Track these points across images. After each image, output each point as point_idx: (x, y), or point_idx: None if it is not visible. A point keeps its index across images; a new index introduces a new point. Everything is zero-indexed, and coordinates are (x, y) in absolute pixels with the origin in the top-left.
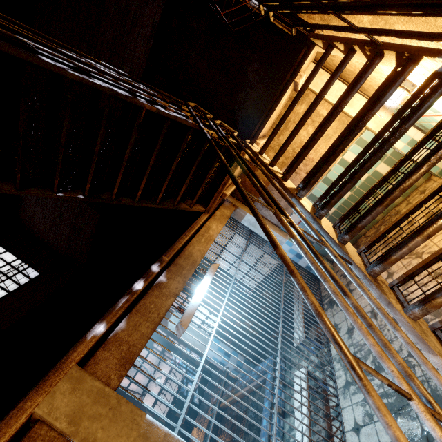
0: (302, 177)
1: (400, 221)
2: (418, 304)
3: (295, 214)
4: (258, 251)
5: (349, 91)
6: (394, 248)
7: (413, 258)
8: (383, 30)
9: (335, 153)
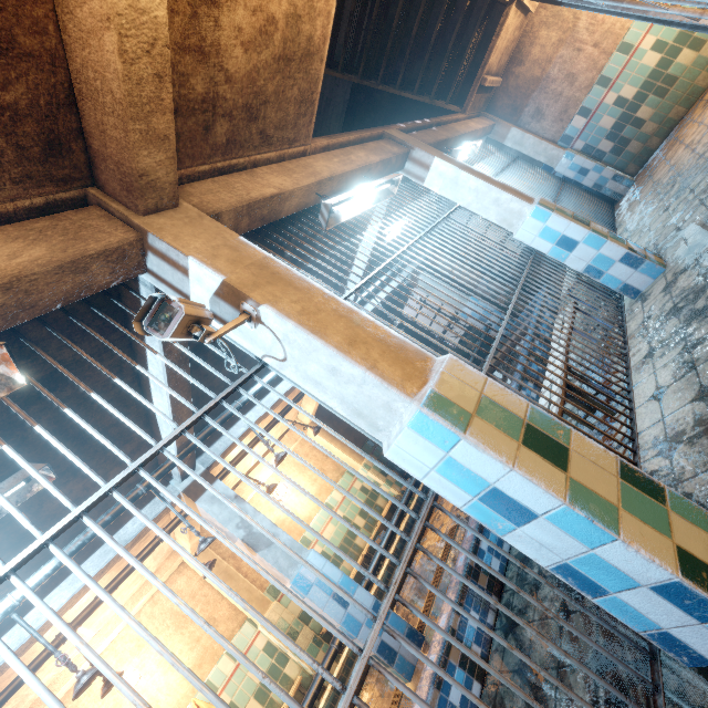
0: (587, 55)
1: None
2: None
3: (578, 116)
4: (526, 170)
5: None
6: None
7: None
8: None
9: None
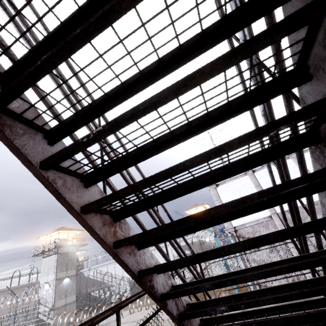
0: None
1: None
2: None
3: None
4: None
5: None
6: None
7: None
8: None
9: None
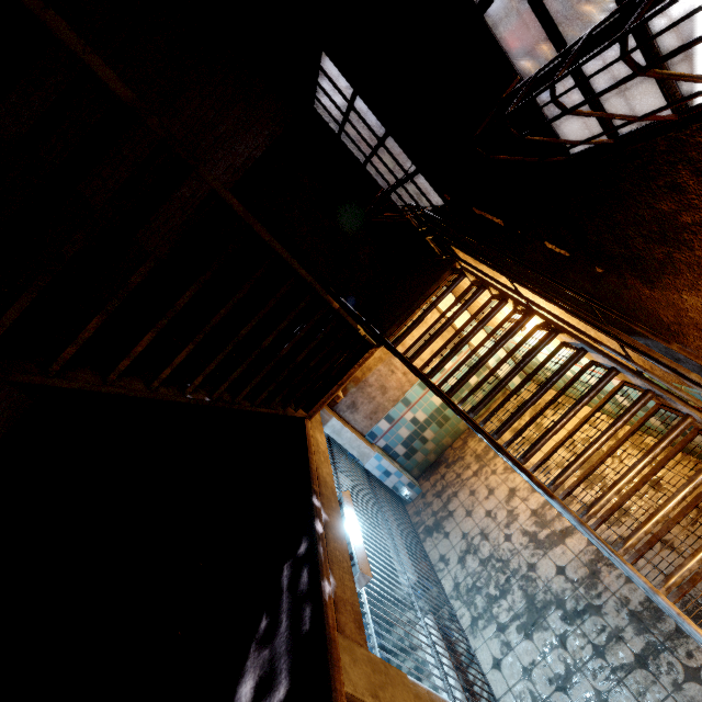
0: (398, 378)
1: (557, 448)
2: (585, 512)
3: (384, 420)
4: (346, 469)
5: (508, 334)
6: (562, 471)
7: (509, 473)
8: (543, 308)
9: (502, 385)
